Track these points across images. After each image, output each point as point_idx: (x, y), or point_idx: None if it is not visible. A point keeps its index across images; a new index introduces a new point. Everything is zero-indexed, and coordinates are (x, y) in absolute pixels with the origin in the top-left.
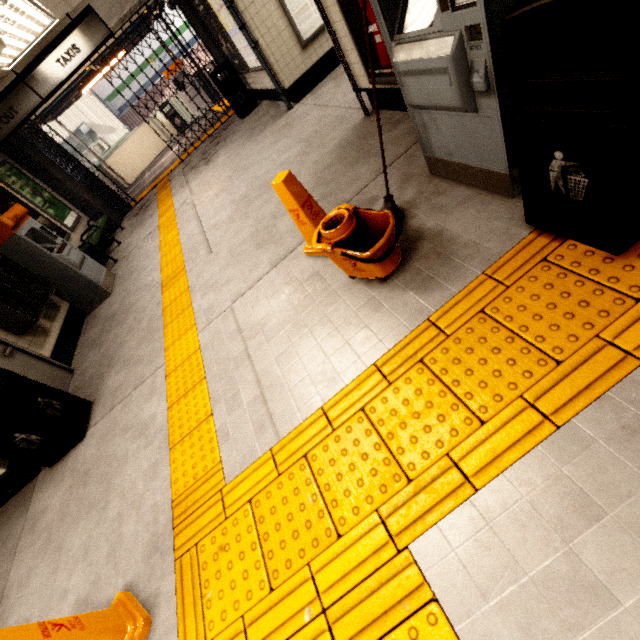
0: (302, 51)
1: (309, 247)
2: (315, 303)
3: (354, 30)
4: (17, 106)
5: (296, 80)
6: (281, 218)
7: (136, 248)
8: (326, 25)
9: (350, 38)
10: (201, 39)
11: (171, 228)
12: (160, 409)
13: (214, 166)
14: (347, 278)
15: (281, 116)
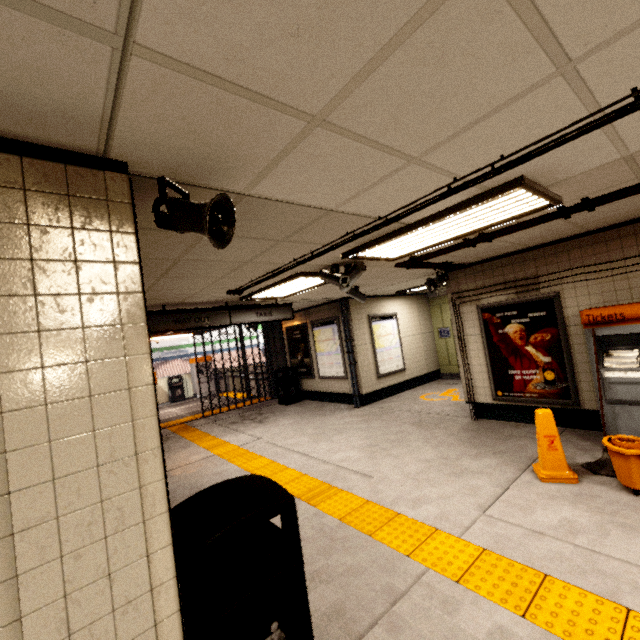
0: (376, 379)
1: (550, 473)
2: (617, 510)
3: (494, 370)
4: (212, 318)
5: (369, 392)
6: (458, 460)
7: (182, 468)
8: (463, 364)
9: (488, 373)
10: (269, 351)
11: (251, 457)
12: (503, 619)
13: (278, 425)
14: (627, 495)
15: (350, 409)
